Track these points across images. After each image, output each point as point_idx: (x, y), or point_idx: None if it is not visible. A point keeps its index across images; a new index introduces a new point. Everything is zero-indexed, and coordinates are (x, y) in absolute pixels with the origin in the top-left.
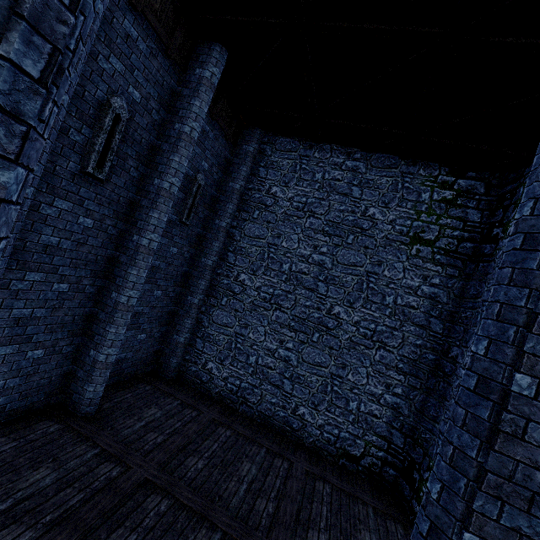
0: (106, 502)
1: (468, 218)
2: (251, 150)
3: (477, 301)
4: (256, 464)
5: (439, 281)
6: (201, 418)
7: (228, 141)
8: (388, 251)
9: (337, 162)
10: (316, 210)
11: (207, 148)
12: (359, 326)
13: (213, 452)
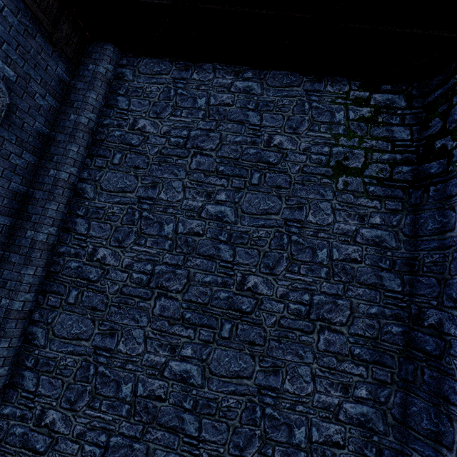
0: None
1: (395, 136)
2: (102, 71)
3: (446, 237)
4: None
5: (380, 219)
6: None
7: (59, 51)
8: (308, 188)
9: (223, 83)
10: (204, 145)
11: (4, 38)
12: (287, 302)
13: None
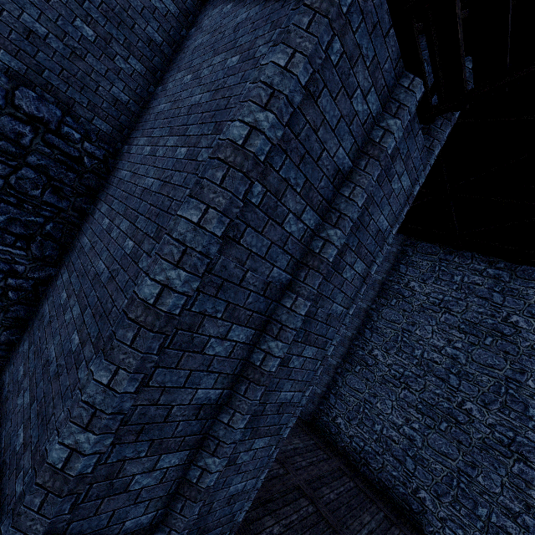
0: (279, 486)
1: None
2: (395, 251)
3: None
4: (375, 520)
5: None
6: (330, 461)
7: None
8: (533, 361)
9: (477, 268)
10: (453, 308)
11: None
12: (493, 430)
13: (340, 492)
